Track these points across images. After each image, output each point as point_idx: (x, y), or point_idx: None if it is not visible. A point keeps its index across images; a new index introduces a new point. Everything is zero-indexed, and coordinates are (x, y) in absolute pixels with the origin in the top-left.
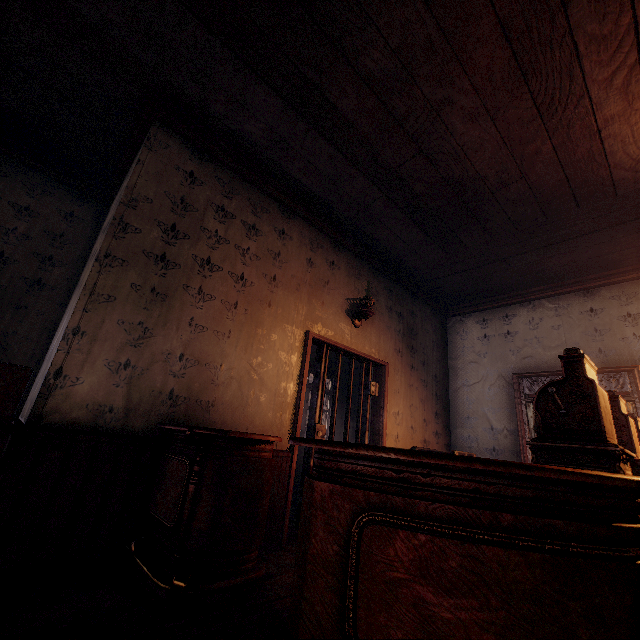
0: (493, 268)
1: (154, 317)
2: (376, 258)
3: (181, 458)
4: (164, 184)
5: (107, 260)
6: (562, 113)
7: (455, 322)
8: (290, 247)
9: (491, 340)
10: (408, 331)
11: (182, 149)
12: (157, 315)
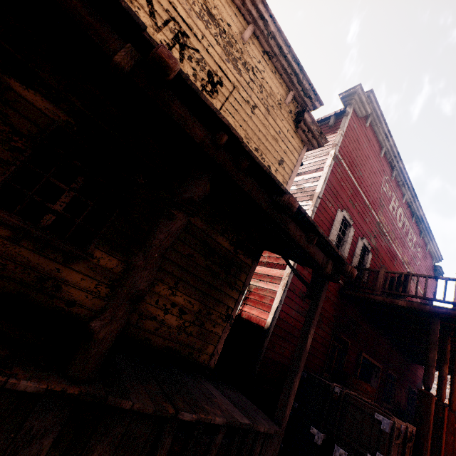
0: None
1: None
2: None
3: None
4: None
5: None
6: None
7: None
8: None
9: None
10: None
11: None
12: None
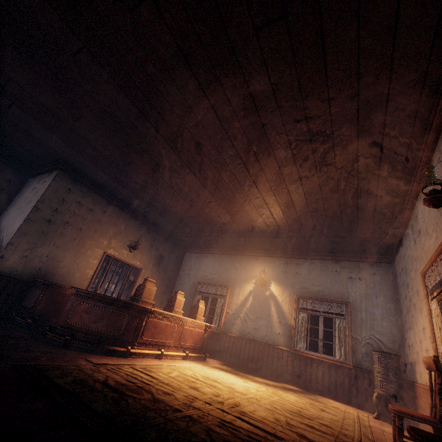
0: (197, 239)
1: (40, 241)
2: (150, 224)
3: (39, 289)
4: (57, 193)
5: (28, 220)
6: (195, 207)
7: (188, 255)
8: (107, 218)
9: (196, 266)
10: (160, 256)
11: (68, 180)
12: (42, 240)
